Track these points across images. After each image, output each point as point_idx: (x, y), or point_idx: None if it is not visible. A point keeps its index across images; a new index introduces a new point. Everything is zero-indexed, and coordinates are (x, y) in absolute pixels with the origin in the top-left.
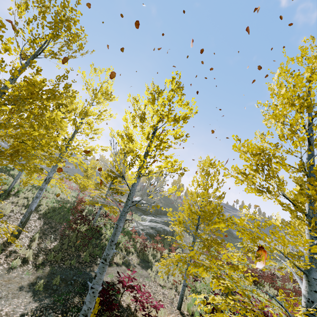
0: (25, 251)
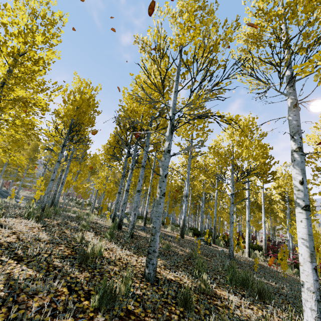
0: None
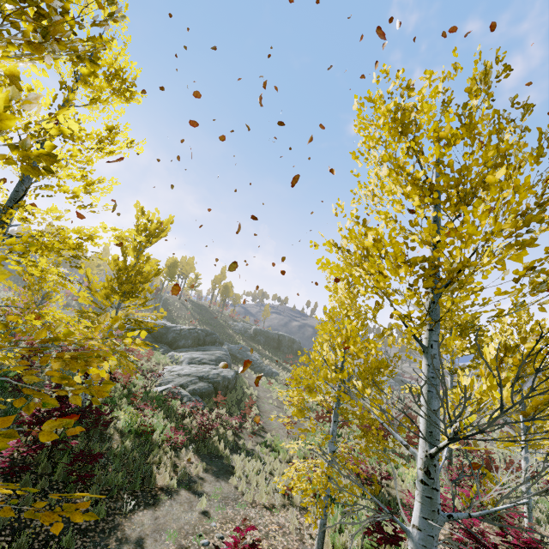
0: None
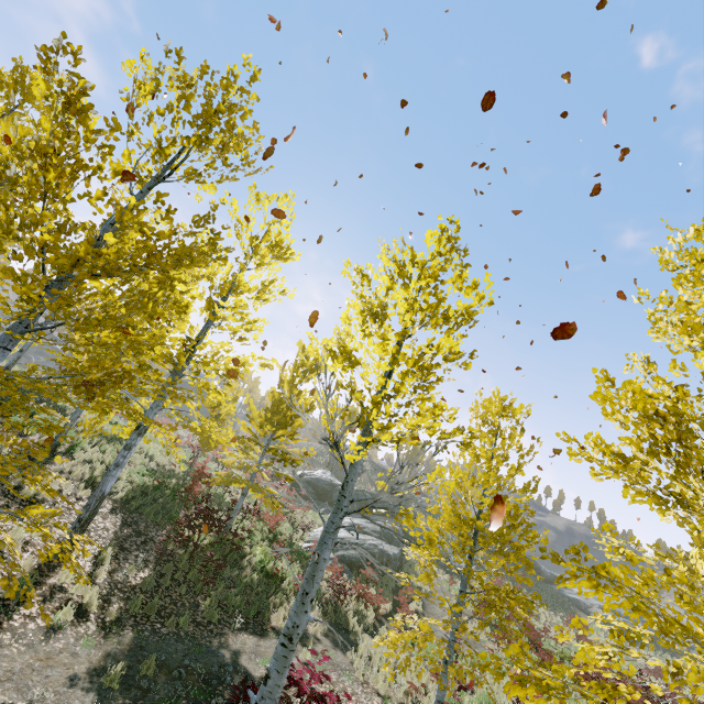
0: (82, 588)
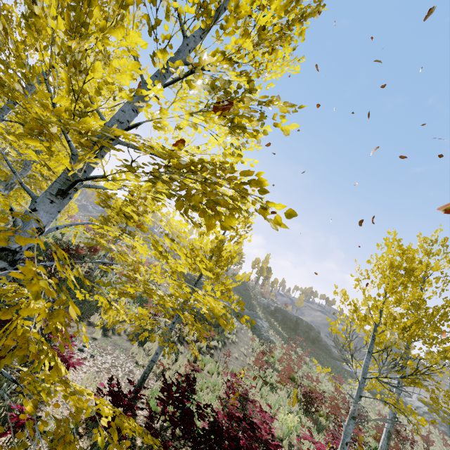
0: None
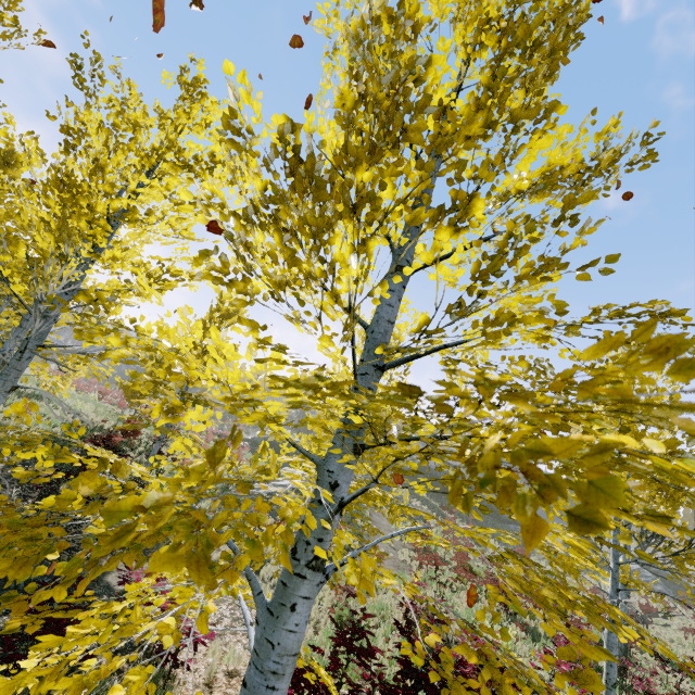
0: None
